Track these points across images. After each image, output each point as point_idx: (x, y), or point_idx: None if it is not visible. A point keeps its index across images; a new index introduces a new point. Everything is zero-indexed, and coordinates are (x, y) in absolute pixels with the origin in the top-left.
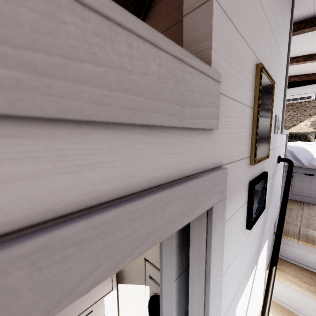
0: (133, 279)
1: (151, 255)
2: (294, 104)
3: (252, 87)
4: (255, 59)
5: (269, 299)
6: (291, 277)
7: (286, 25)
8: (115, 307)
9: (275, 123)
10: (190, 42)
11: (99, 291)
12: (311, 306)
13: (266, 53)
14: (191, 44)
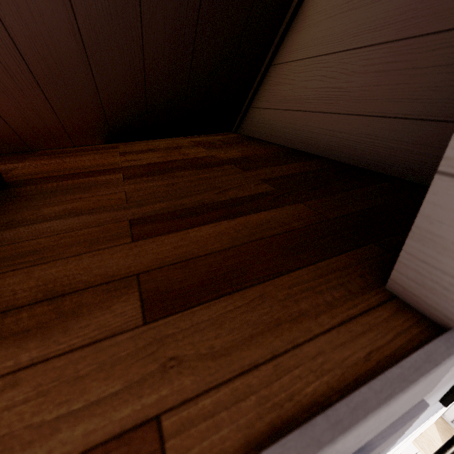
0: None
1: None
2: None
3: None
4: None
5: None
6: None
7: None
8: None
9: None
10: (431, 236)
11: None
12: None
13: None
14: (434, 243)
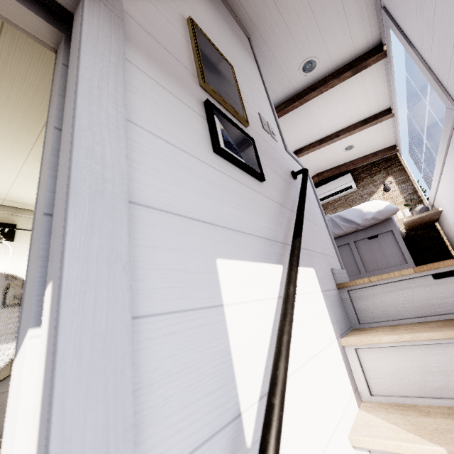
0: None
1: None
2: (339, 199)
3: (182, 26)
4: (182, 13)
5: (293, 271)
6: (380, 333)
7: (250, 63)
8: None
9: (261, 119)
10: None
11: None
12: (431, 368)
13: (208, 36)
14: None
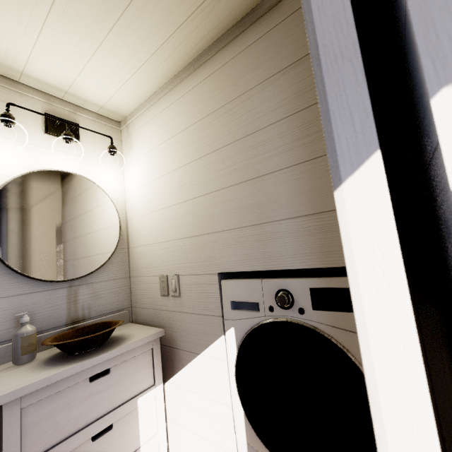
0: (196, 343)
1: (232, 254)
2: None
3: None
4: None
5: None
6: None
7: None
8: (162, 431)
9: None
10: None
11: (127, 380)
12: None
13: None
14: None
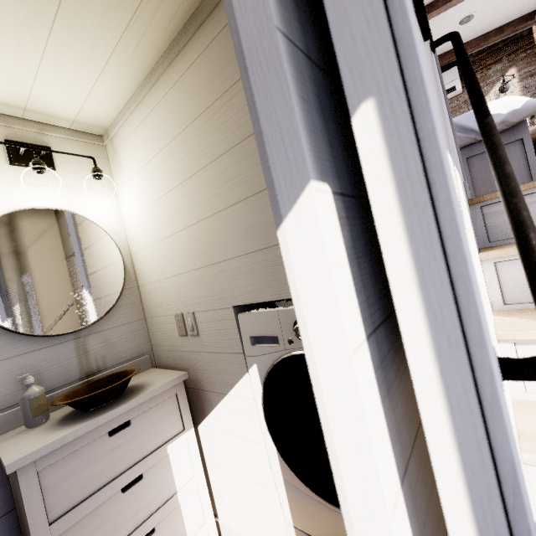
0: (222, 383)
1: (244, 285)
2: None
3: None
4: None
5: (503, 151)
6: None
7: None
8: (199, 474)
9: None
10: None
11: (152, 429)
12: None
13: None
14: None
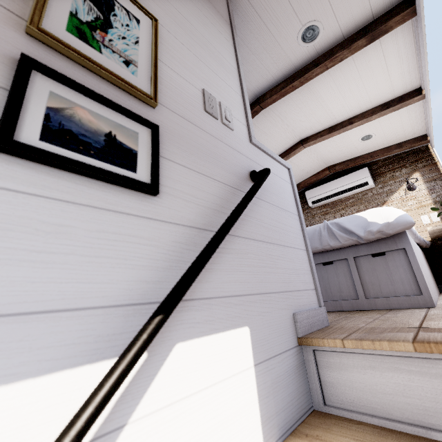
0: None
1: None
2: (352, 196)
3: None
4: None
5: (69, 431)
6: None
7: (215, 26)
8: None
9: (204, 97)
10: None
11: None
12: None
13: None
14: None
